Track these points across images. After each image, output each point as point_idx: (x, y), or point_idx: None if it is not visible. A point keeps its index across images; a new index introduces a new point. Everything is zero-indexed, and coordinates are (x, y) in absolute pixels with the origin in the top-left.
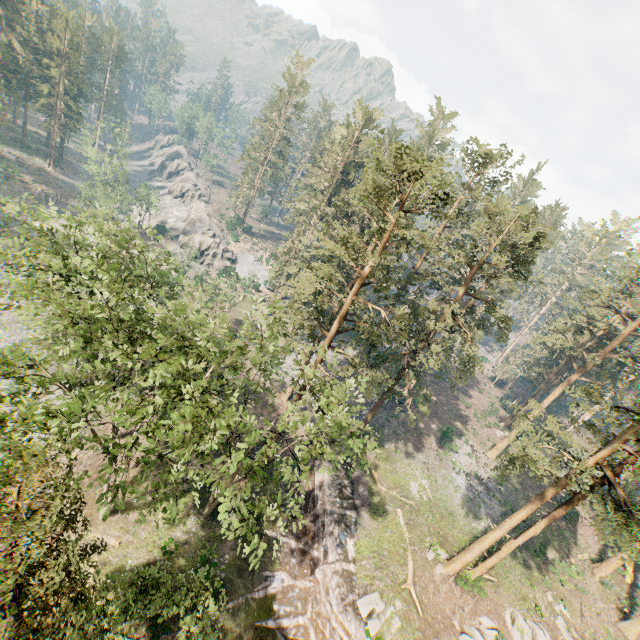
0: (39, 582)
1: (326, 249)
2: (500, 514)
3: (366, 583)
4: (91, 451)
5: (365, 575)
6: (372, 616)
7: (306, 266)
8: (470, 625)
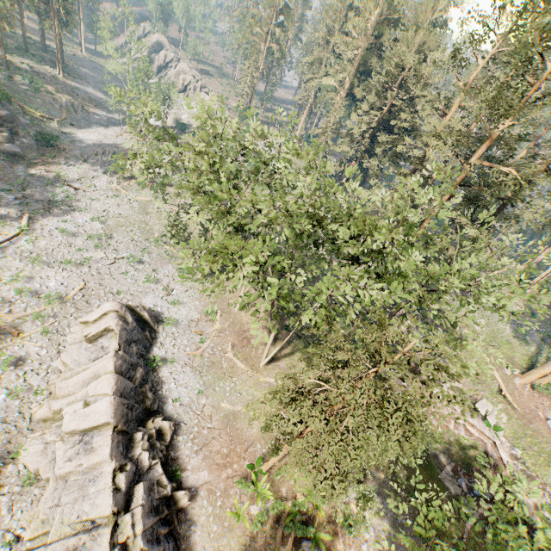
0: (380, 405)
1: (359, 125)
2: (539, 339)
3: (472, 394)
4: (227, 321)
5: (469, 389)
6: (486, 414)
7: (432, 134)
8: (550, 415)
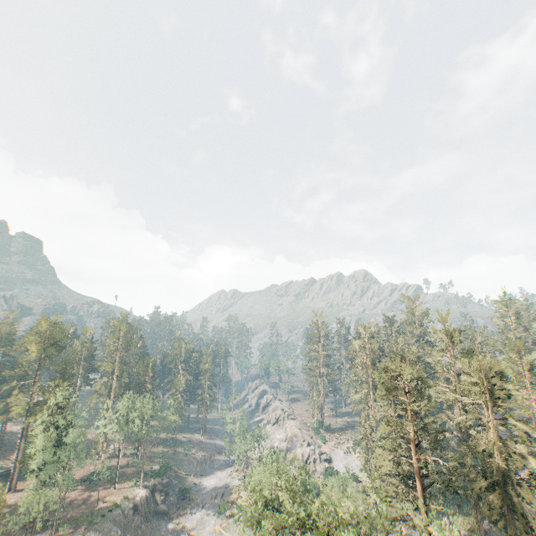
0: None
1: None
2: None
3: None
4: None
5: None
6: None
7: (377, 445)
8: None
